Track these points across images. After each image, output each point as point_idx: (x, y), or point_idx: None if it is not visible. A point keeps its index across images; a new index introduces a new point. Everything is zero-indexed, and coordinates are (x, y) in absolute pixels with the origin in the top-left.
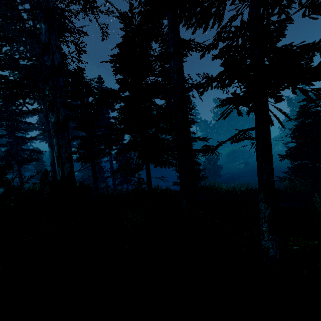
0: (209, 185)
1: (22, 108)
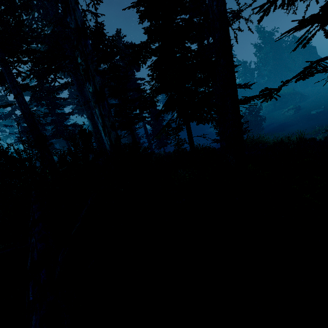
0: (253, 139)
1: (54, 84)
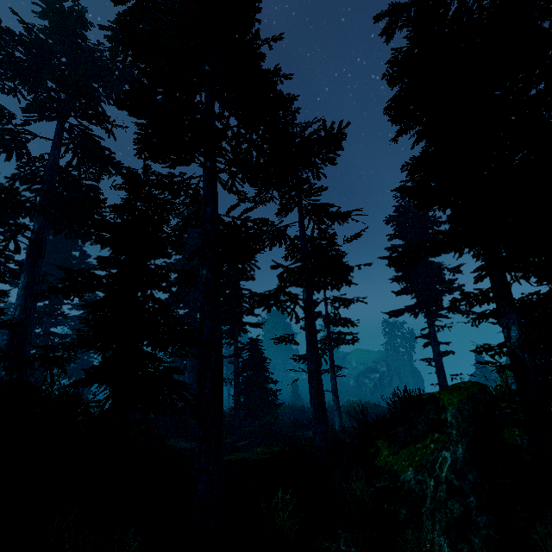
0: None
1: None
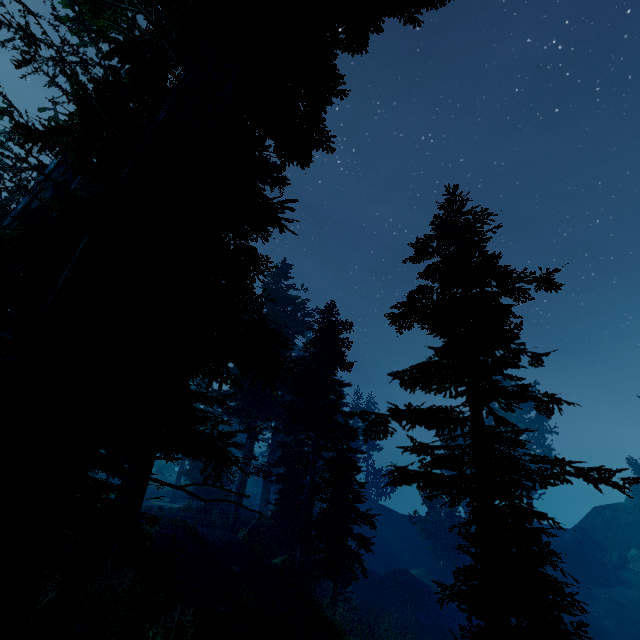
0: None
1: None
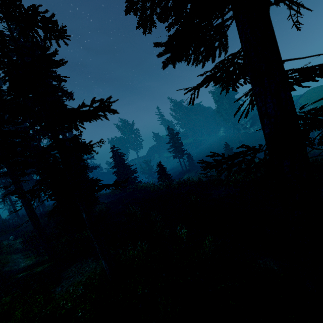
0: None
1: None
